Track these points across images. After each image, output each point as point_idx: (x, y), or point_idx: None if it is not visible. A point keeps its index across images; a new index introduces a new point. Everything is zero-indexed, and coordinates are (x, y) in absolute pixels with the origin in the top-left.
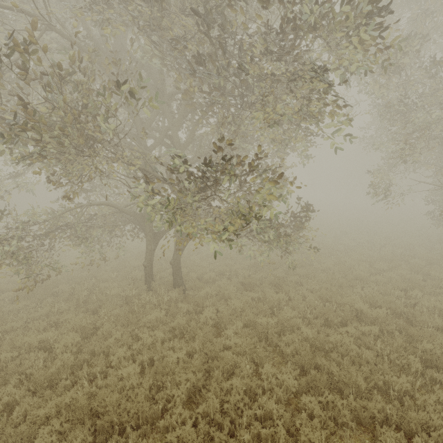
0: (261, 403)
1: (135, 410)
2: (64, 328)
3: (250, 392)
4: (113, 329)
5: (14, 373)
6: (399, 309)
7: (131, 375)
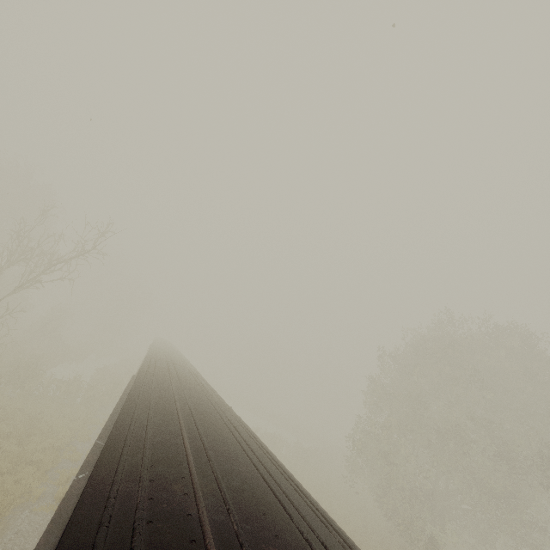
0: None
1: None
2: None
3: None
4: None
5: None
6: None
7: None
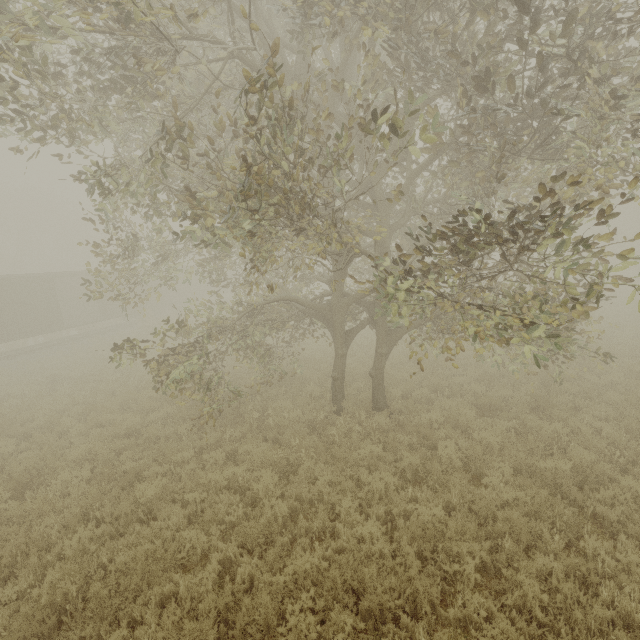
0: (606, 599)
1: (411, 590)
2: (247, 462)
3: (575, 578)
4: (316, 467)
5: (211, 520)
6: None
7: (374, 536)
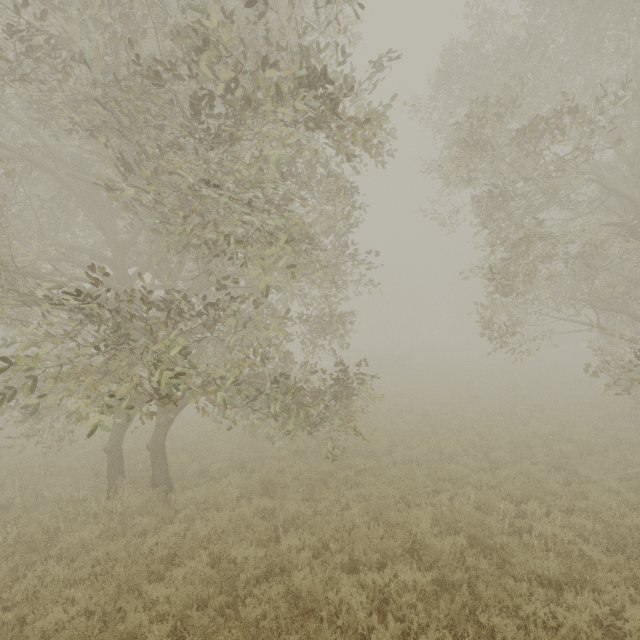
0: None
1: None
2: None
3: None
4: (2, 559)
5: None
6: (496, 537)
7: None
